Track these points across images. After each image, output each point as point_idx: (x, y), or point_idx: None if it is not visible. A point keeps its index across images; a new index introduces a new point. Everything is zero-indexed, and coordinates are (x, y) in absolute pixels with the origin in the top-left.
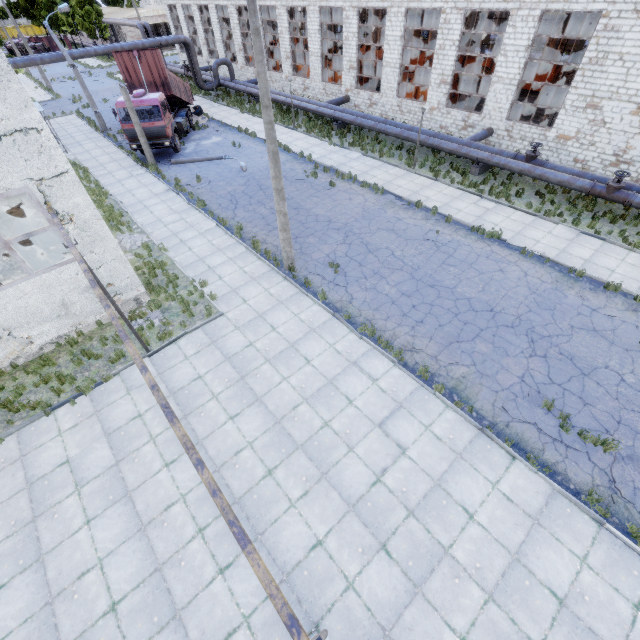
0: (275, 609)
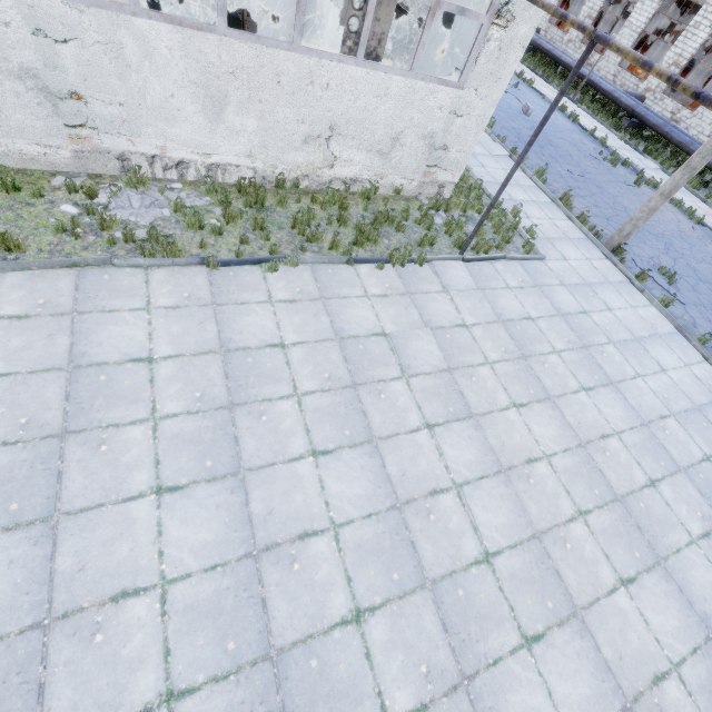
0: None
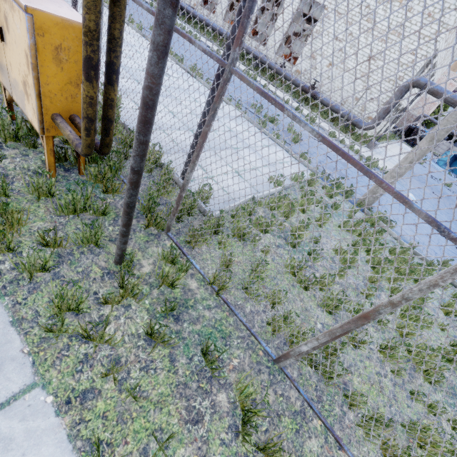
0: None
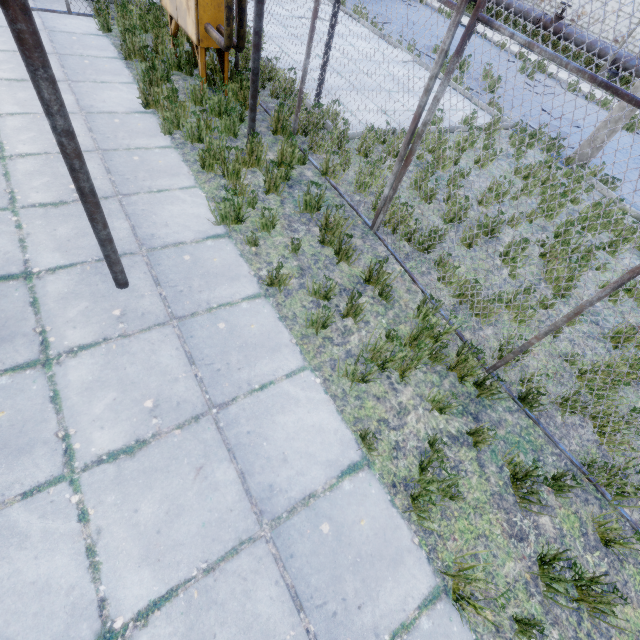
0: None
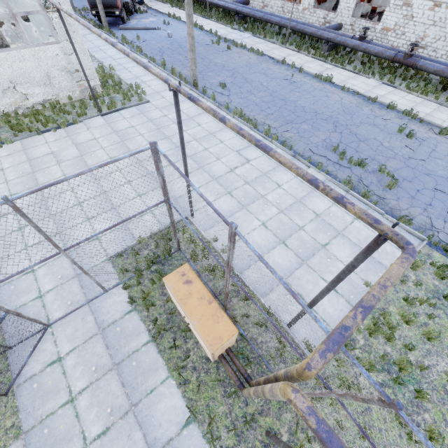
0: (161, 80)
